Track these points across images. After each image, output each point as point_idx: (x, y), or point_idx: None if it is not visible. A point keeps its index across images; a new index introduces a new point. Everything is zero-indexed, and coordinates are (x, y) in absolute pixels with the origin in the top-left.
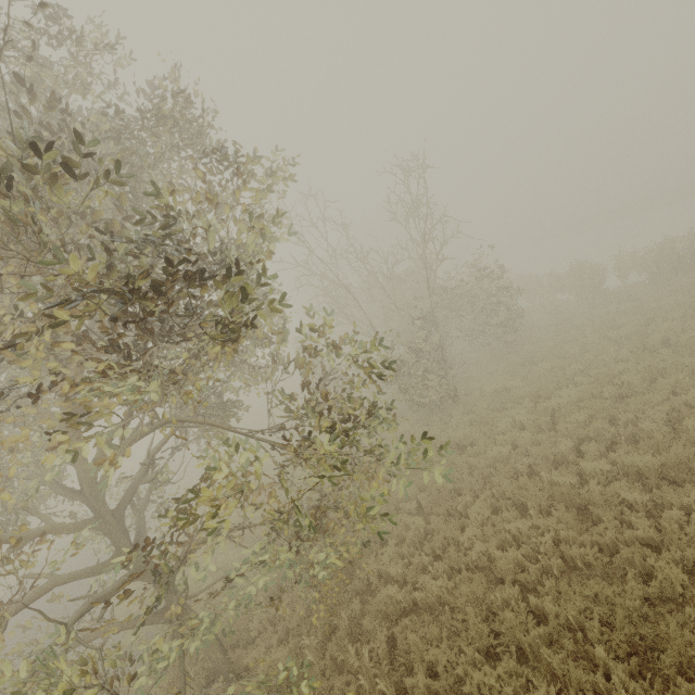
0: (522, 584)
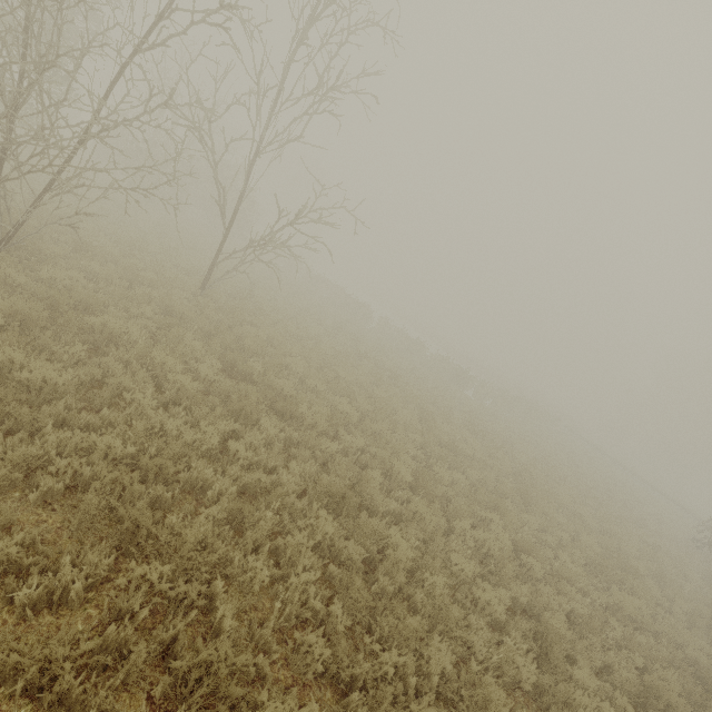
0: None
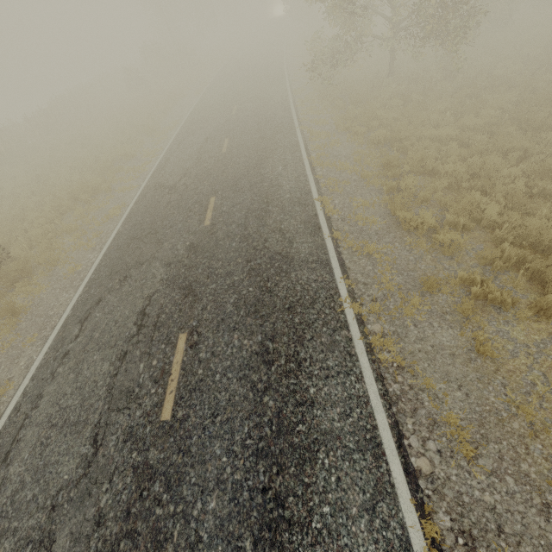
0: None
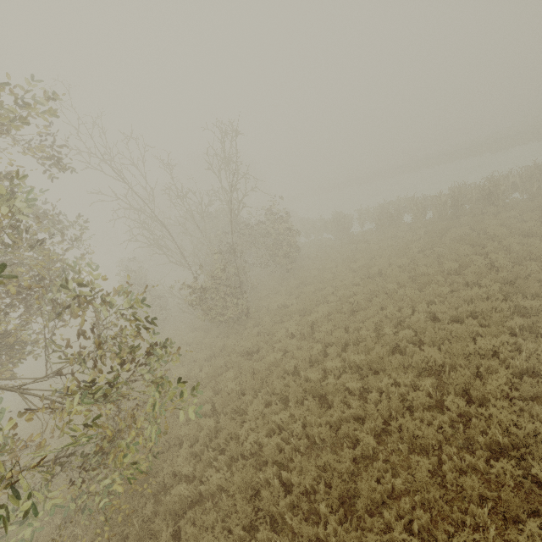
0: (281, 462)
